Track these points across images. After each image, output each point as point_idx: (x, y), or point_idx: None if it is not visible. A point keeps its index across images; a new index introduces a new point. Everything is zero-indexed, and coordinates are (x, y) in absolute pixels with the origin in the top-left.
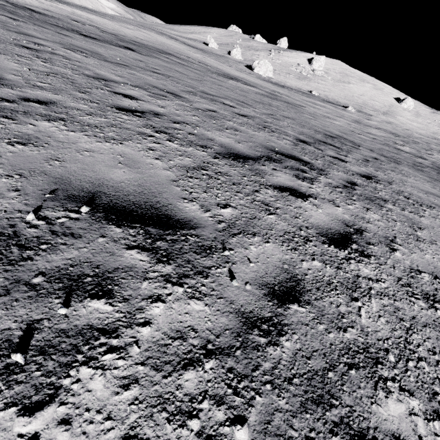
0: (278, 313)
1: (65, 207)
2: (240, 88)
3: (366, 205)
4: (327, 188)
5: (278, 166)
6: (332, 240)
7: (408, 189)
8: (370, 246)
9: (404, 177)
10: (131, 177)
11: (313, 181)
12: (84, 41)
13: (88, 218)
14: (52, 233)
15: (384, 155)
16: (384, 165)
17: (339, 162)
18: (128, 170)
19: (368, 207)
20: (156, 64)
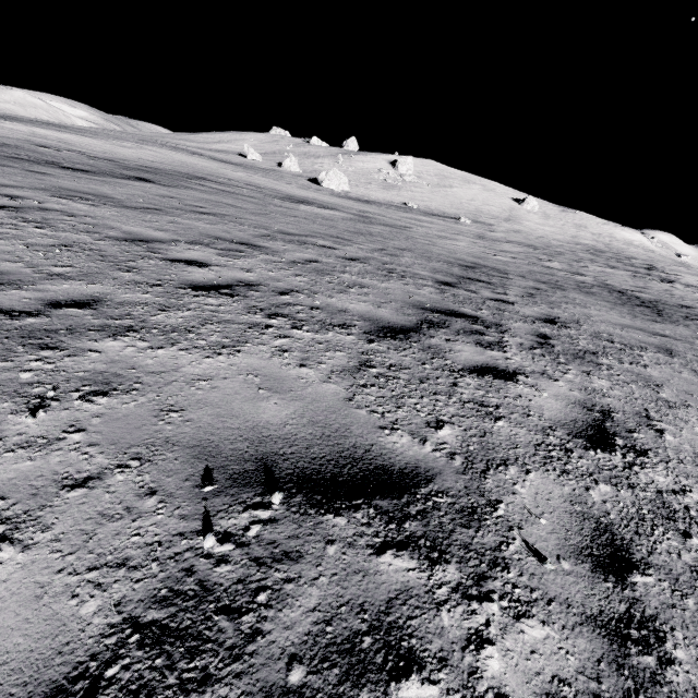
0: (630, 598)
1: (242, 503)
2: (320, 215)
3: (581, 367)
4: (525, 353)
5: (448, 332)
6: (591, 441)
7: (602, 327)
8: (634, 435)
9: (585, 310)
10: (291, 410)
11: (502, 347)
12: (75, 179)
13: (286, 512)
14: (257, 563)
15: (541, 281)
16: (552, 296)
17: (506, 306)
18: (279, 399)
19: (586, 370)
20: (195, 199)
